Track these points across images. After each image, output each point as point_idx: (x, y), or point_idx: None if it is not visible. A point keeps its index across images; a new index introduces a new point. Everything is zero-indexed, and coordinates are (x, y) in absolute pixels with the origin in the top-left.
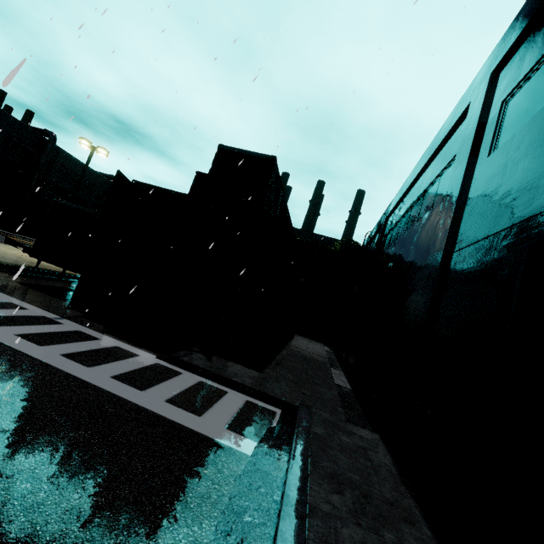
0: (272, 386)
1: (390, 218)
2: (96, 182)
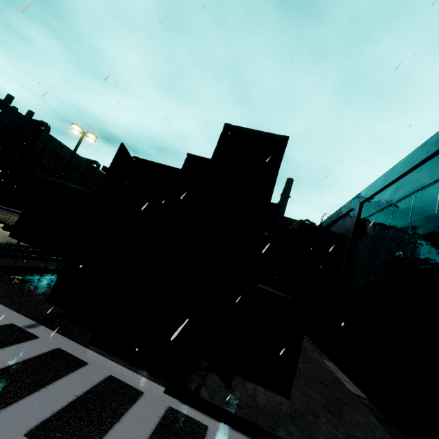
0: (322, 434)
1: (367, 202)
2: (80, 165)
